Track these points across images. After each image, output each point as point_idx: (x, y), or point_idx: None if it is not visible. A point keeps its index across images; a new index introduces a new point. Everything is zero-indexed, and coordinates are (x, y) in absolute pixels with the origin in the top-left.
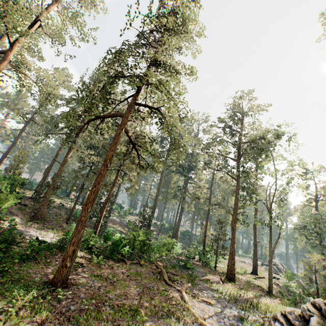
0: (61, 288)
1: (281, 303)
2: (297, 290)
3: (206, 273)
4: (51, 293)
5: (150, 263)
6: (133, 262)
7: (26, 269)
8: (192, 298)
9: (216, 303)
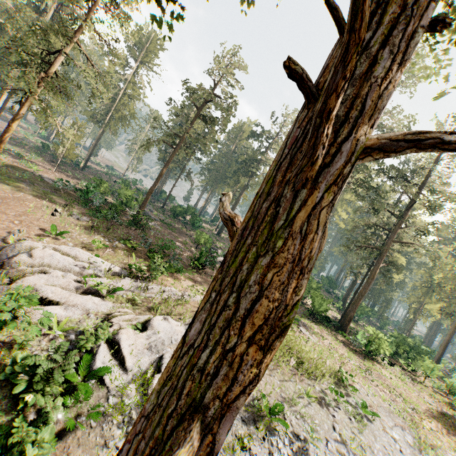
0: None
1: None
2: None
3: None
4: None
5: None
6: None
7: None
8: None
9: None
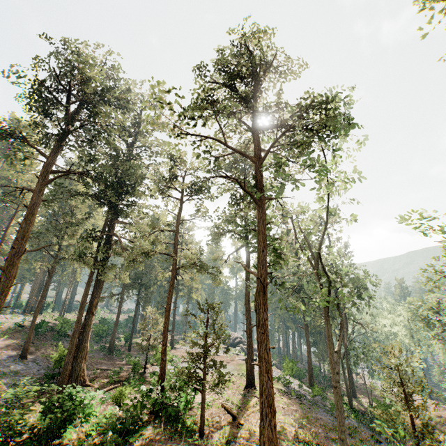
0: None
1: None
2: (300, 385)
3: None
4: None
5: None
6: None
7: None
8: None
9: None
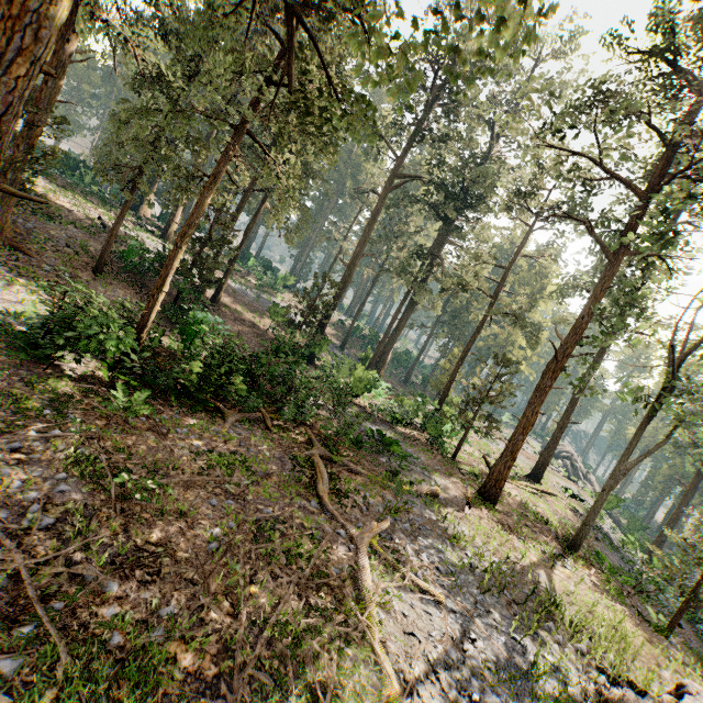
0: None
1: (601, 587)
2: (612, 527)
3: (433, 469)
4: None
5: (298, 422)
6: (248, 416)
7: None
8: (385, 578)
9: (451, 595)
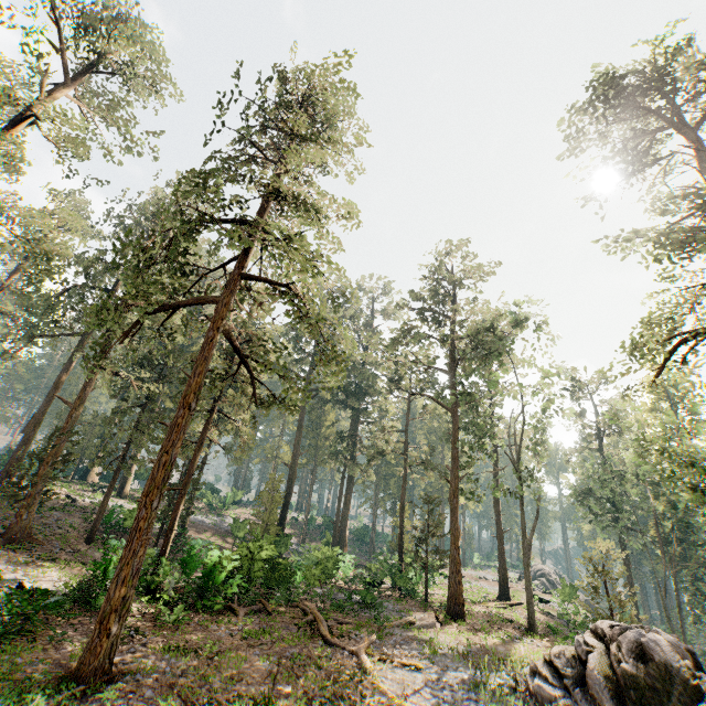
0: (99, 684)
1: (552, 646)
2: (585, 618)
3: (408, 610)
4: (78, 698)
5: (289, 606)
6: (251, 609)
7: (10, 657)
8: (380, 662)
9: (428, 666)
